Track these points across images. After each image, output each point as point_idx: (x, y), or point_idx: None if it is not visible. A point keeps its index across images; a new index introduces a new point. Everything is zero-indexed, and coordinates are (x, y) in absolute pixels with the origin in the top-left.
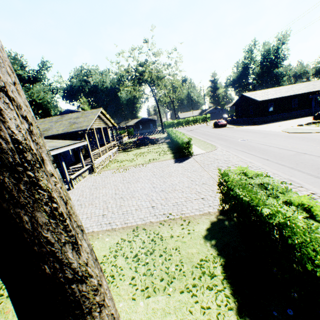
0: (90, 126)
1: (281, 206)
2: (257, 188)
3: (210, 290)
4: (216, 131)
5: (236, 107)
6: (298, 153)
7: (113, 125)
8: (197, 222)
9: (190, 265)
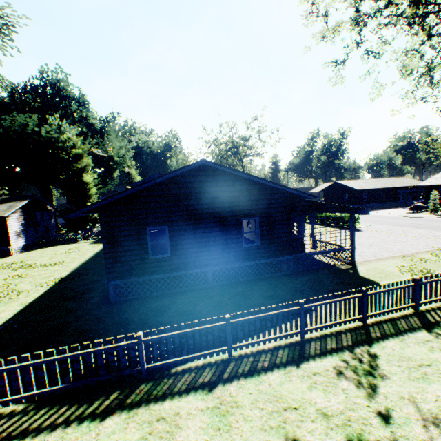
0: None
1: None
2: None
3: None
4: None
5: (325, 193)
6: None
7: None
8: None
9: None
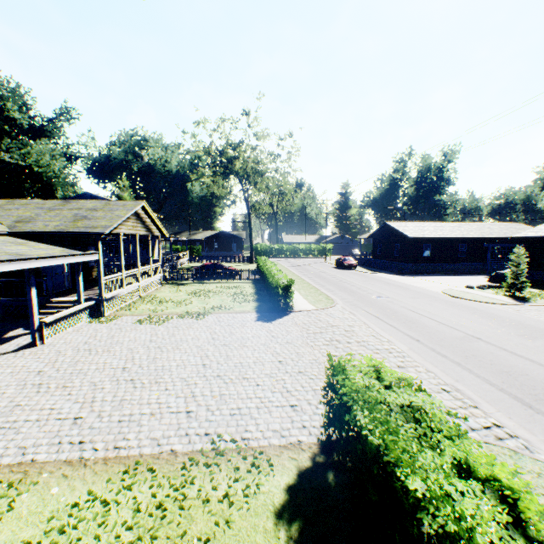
0: (112, 228)
1: (450, 480)
2: (400, 417)
3: None
4: (338, 274)
5: (375, 241)
6: (468, 336)
7: (162, 234)
8: (270, 466)
9: None
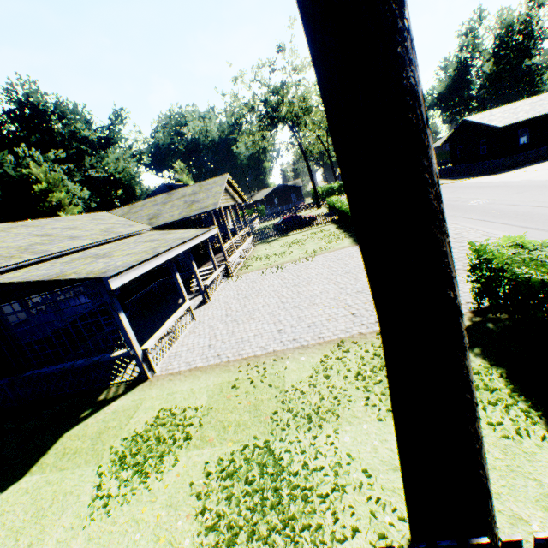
0: (219, 204)
1: None
2: None
3: (493, 405)
4: None
5: (452, 146)
6: None
7: (242, 201)
8: None
9: None
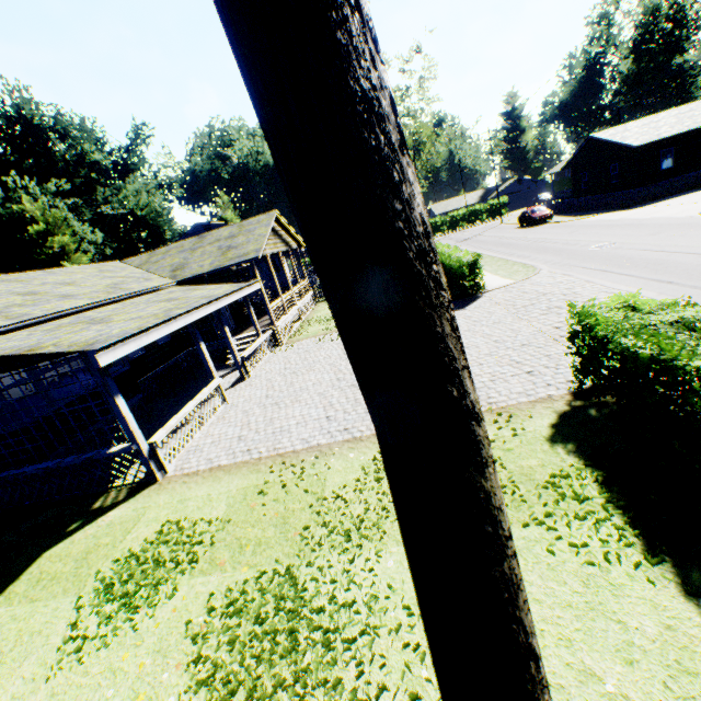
0: (262, 250)
1: None
2: (670, 330)
3: (581, 520)
4: (528, 235)
5: (575, 171)
6: None
7: (299, 246)
8: (527, 416)
9: (531, 486)
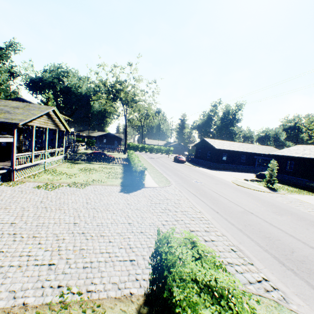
0: (26, 121)
1: None
2: (207, 297)
3: None
4: (175, 165)
5: (197, 148)
6: (246, 211)
7: (66, 130)
8: None
9: None
